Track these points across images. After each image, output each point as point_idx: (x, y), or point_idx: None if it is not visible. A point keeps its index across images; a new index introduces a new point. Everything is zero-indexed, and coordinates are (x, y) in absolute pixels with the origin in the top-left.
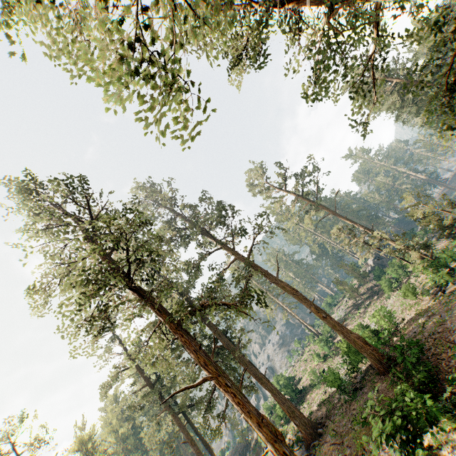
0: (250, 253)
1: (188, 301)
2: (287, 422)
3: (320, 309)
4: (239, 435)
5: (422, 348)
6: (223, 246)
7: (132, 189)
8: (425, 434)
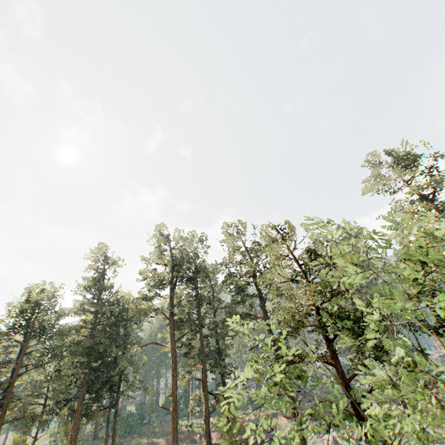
0: None
1: None
2: None
3: None
4: None
5: None
6: None
7: None
8: None
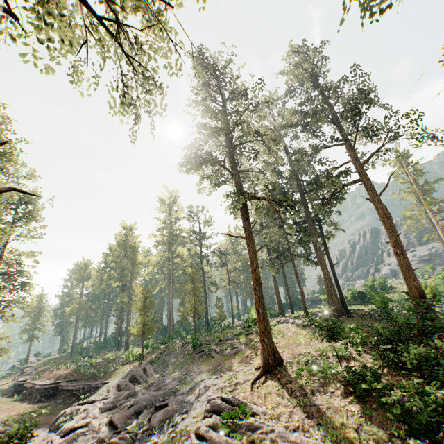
0: (367, 160)
1: (298, 183)
2: (350, 305)
3: (398, 245)
4: (321, 290)
5: (435, 325)
6: (345, 143)
7: (287, 53)
8: (362, 354)
